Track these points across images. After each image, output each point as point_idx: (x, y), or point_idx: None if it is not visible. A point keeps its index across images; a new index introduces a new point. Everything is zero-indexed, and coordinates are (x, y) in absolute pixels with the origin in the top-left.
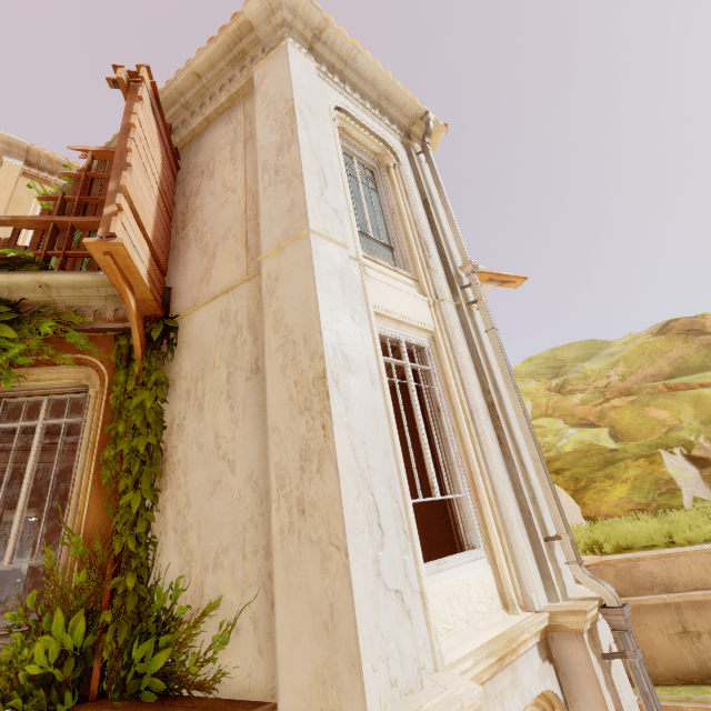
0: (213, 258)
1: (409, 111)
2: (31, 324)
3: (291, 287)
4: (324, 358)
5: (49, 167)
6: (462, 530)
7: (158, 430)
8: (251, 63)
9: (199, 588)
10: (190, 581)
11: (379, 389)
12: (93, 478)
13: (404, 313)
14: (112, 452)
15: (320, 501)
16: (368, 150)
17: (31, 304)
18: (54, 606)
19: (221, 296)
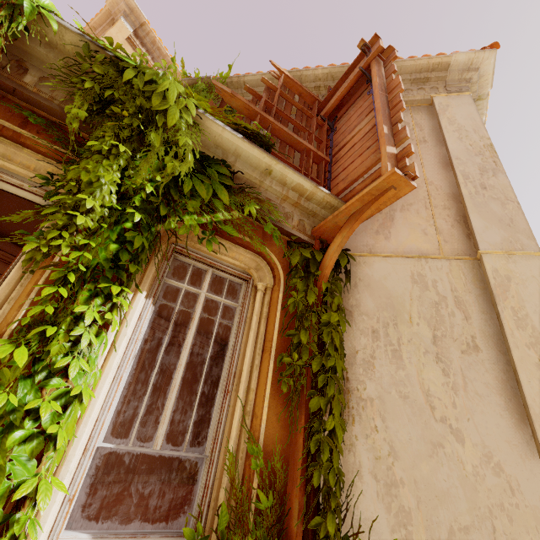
0: (391, 219)
1: None
2: (237, 198)
3: (531, 294)
4: None
5: (149, 46)
6: None
7: (341, 356)
8: (430, 90)
9: None
10: None
11: None
12: (270, 380)
13: None
14: (299, 362)
15: None
16: None
17: (240, 179)
18: (235, 529)
19: (410, 257)
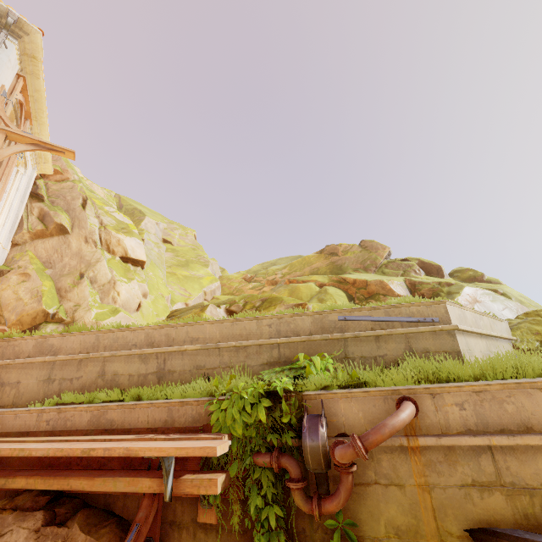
0: None
1: None
2: None
3: None
4: None
5: None
6: None
7: None
8: None
9: None
10: None
11: None
12: None
13: None
14: None
15: None
16: None
17: None
18: None
19: None
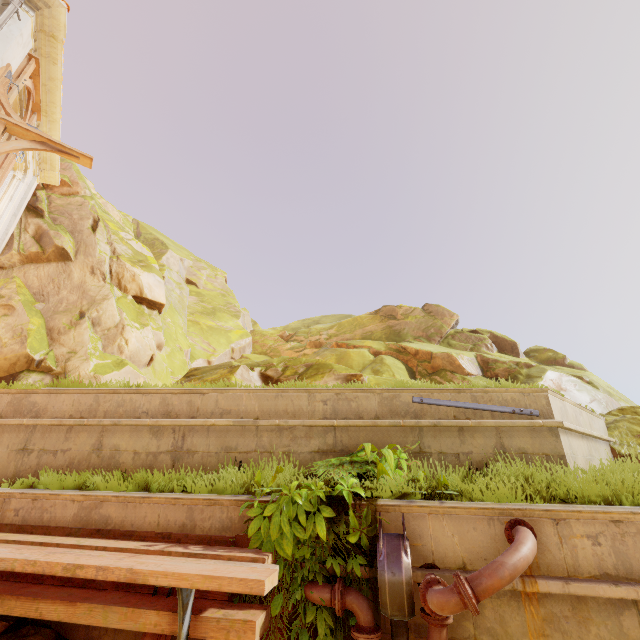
0: None
1: None
2: None
3: None
4: None
5: None
6: None
7: None
8: None
9: None
10: None
11: None
12: None
13: None
14: None
15: None
16: None
17: None
18: None
19: None
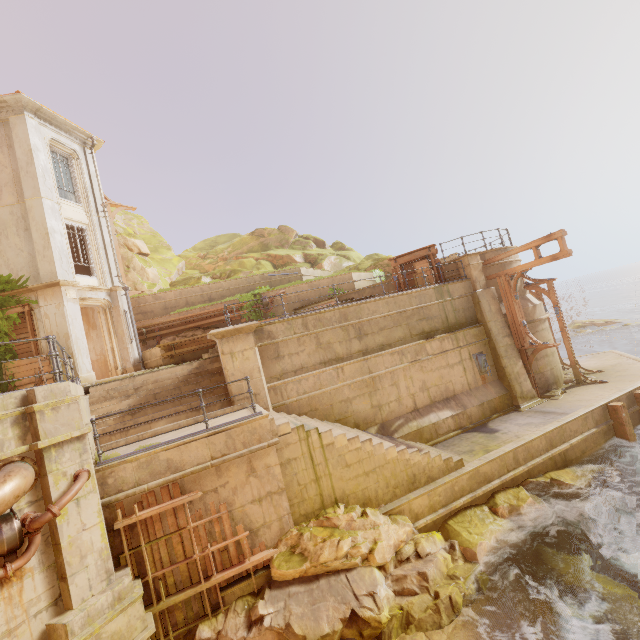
0: (2, 191)
1: (85, 135)
2: None
3: (37, 211)
4: (48, 229)
5: None
6: (92, 274)
7: None
8: (7, 113)
9: (17, 275)
10: (14, 274)
11: (64, 238)
12: None
13: (76, 219)
14: None
15: (49, 255)
16: (64, 151)
17: None
18: None
19: (9, 206)
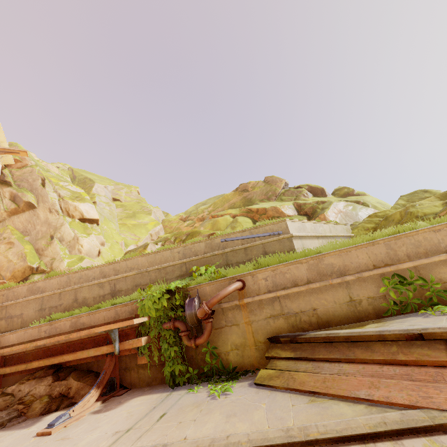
0: None
1: None
2: None
3: None
4: None
5: None
6: None
7: None
8: None
9: None
10: None
11: None
12: None
13: None
14: None
15: None
16: None
17: None
18: None
19: None
